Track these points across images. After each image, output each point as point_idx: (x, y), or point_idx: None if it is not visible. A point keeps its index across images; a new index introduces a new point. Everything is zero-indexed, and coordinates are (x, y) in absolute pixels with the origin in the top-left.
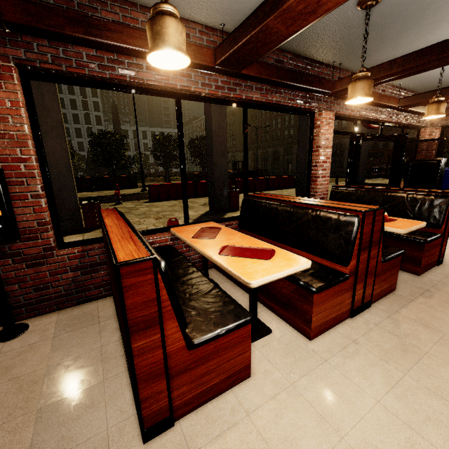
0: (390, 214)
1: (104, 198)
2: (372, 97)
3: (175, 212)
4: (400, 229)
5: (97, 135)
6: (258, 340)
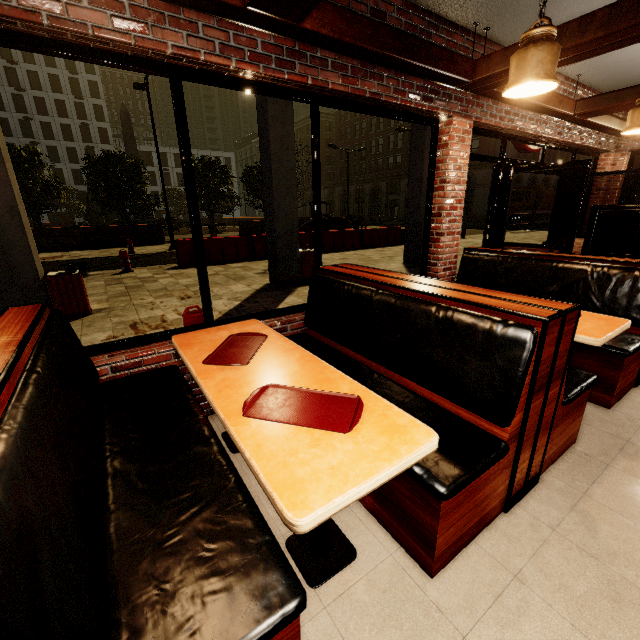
0: (561, 299)
1: (107, 260)
2: (558, 82)
3: (215, 287)
4: (594, 338)
5: (96, 159)
6: (328, 581)
